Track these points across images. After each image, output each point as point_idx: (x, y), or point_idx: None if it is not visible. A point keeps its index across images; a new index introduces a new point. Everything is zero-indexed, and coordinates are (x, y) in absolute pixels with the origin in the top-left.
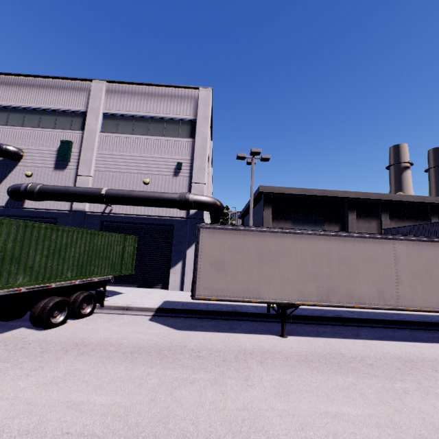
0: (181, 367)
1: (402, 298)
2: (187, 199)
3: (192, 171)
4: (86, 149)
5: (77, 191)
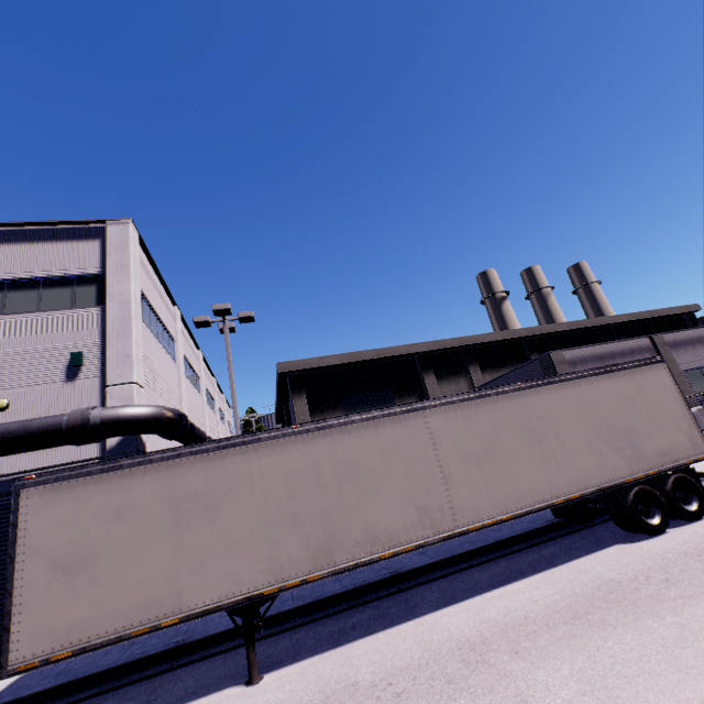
0: None
1: (462, 510)
2: (85, 420)
3: (107, 365)
4: None
5: None
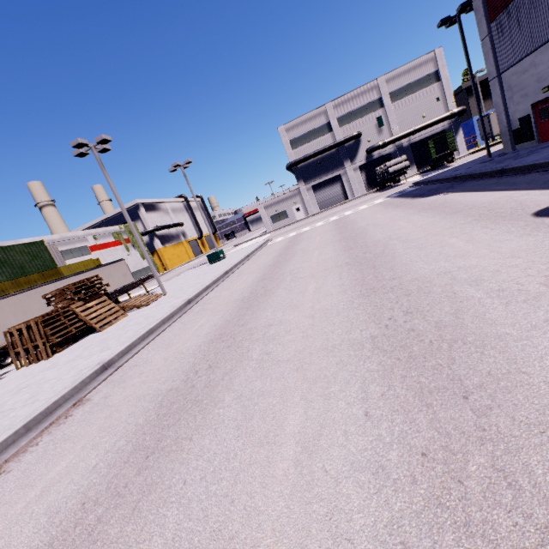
0: None
1: None
2: (454, 113)
3: (445, 99)
4: (389, 116)
5: (403, 134)
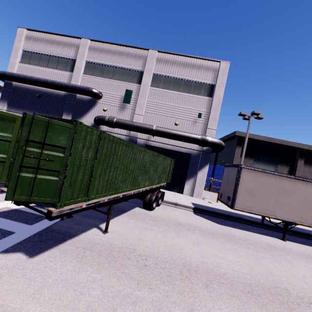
0: (247, 248)
1: None
2: (207, 140)
3: (207, 120)
4: (141, 97)
5: (138, 125)
